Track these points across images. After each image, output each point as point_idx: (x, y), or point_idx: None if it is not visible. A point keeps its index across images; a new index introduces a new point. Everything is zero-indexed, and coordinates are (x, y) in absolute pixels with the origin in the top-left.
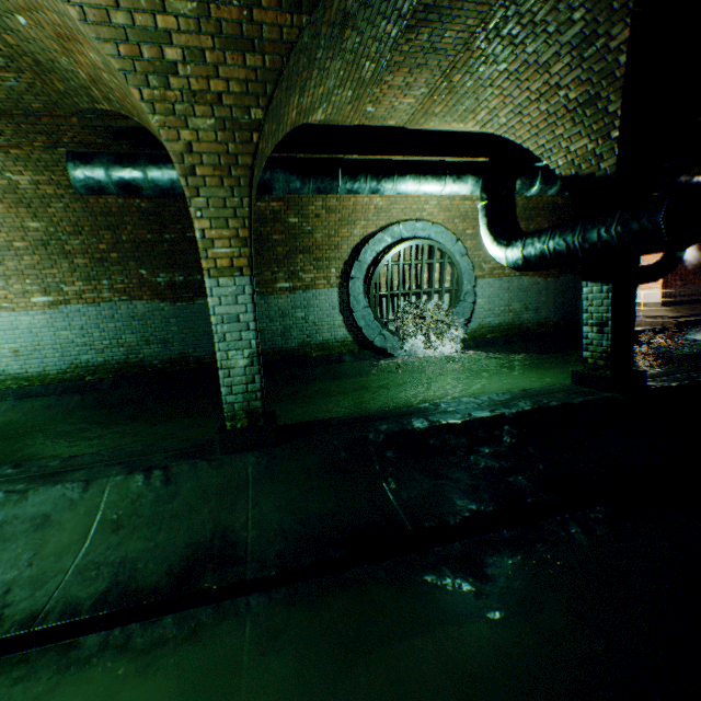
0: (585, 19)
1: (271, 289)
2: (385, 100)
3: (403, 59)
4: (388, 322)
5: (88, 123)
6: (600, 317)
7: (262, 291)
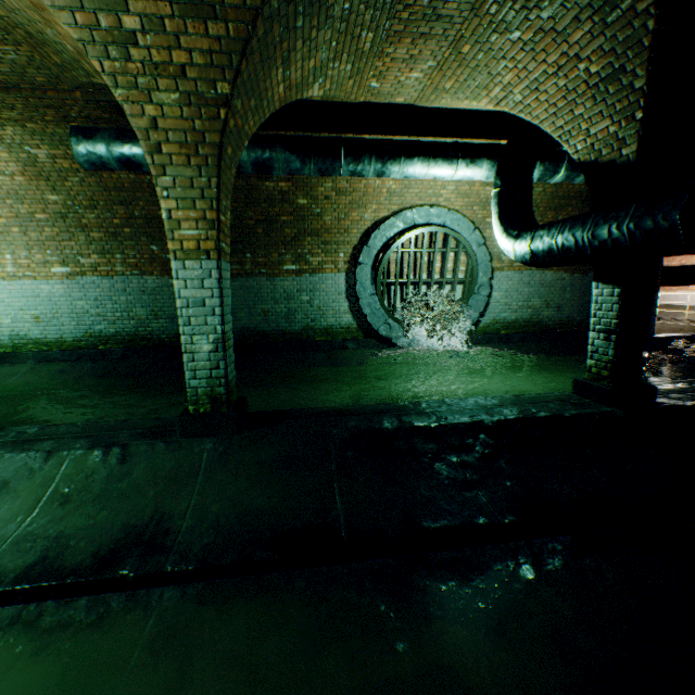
0: None
1: (277, 271)
2: (389, 74)
3: (404, 28)
4: (395, 311)
5: (90, 97)
6: (609, 323)
7: (268, 273)
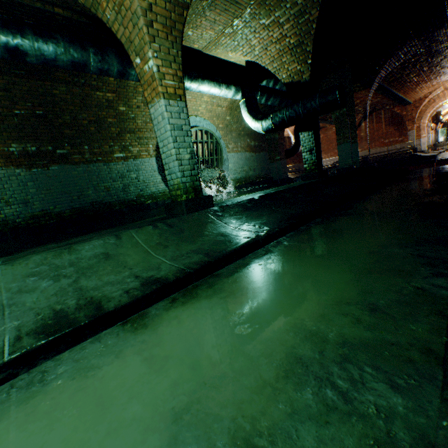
0: (302, 4)
1: (110, 158)
2: (200, 28)
3: (220, 4)
4: None
5: None
6: (310, 147)
7: (104, 160)
